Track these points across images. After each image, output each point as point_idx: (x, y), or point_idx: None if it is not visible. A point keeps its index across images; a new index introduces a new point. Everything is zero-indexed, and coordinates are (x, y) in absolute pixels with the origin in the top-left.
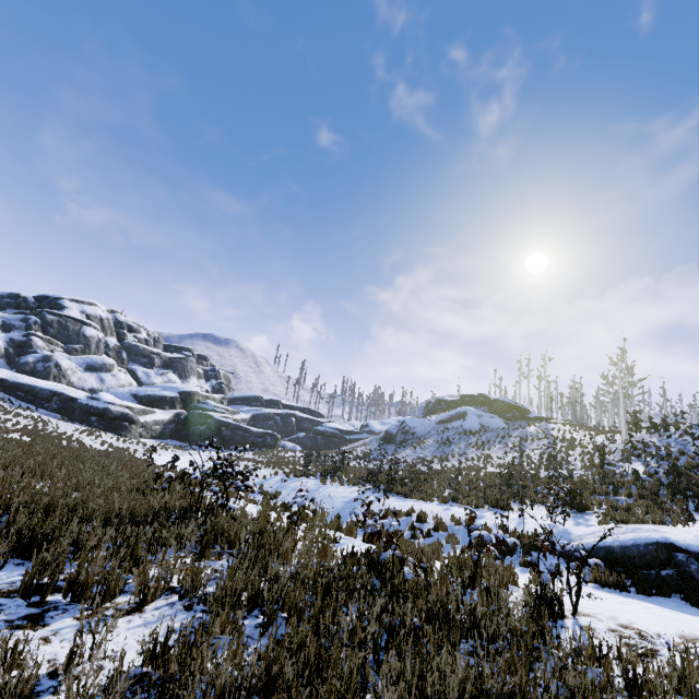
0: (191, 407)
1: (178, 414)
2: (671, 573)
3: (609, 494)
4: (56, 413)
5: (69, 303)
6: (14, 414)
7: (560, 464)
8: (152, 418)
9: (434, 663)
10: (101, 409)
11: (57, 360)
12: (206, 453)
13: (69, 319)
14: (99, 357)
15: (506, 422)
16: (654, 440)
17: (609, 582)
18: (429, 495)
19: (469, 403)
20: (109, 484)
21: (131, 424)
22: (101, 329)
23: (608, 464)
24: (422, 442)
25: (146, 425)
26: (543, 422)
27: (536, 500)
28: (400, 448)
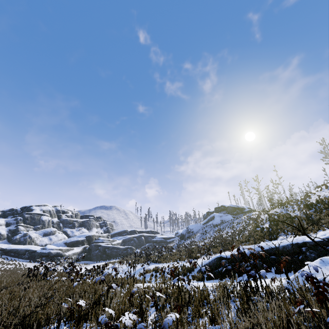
0: (92, 243)
1: (85, 247)
2: (221, 269)
3: (247, 241)
4: (27, 259)
5: (35, 207)
6: (6, 264)
7: (238, 232)
8: (72, 252)
9: (32, 298)
10: (47, 253)
11: (29, 235)
12: (99, 264)
13: (35, 214)
14: (49, 229)
15: (233, 216)
16: (279, 211)
17: (199, 278)
18: (171, 259)
19: (218, 211)
20: (9, 280)
21: (61, 257)
22: (49, 215)
23: (258, 227)
24: (194, 235)
25: (69, 256)
26: (251, 212)
27: (214, 251)
28: (186, 240)
